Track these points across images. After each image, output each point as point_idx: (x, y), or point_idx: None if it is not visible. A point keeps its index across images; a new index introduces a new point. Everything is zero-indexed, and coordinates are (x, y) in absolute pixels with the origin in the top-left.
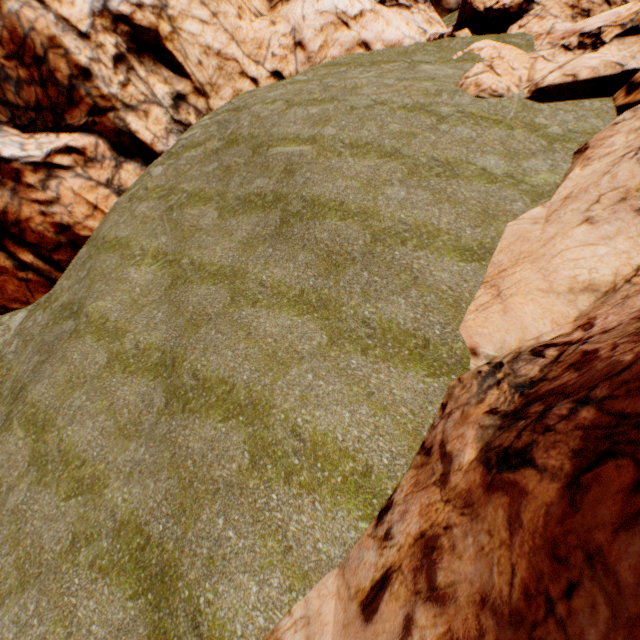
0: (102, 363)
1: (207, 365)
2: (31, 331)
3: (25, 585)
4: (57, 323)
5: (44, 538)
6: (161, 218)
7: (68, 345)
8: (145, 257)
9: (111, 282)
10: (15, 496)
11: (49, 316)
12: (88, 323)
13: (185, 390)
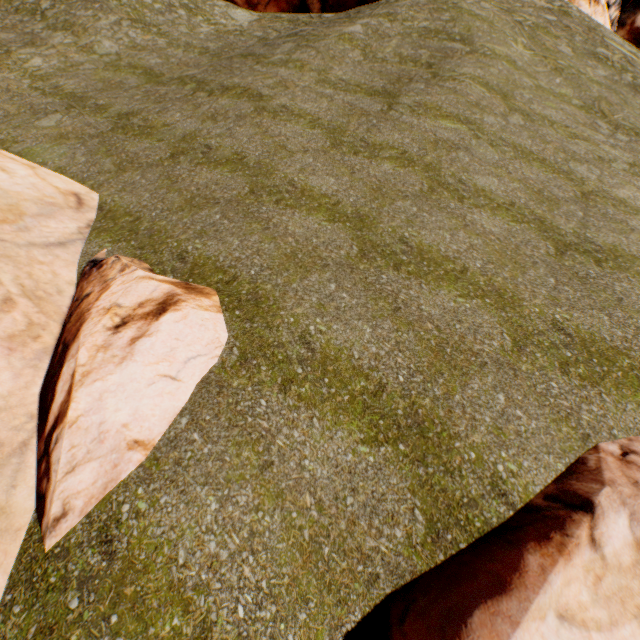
0: (531, 85)
1: (636, 124)
2: (380, 29)
3: (578, 161)
4: (428, 38)
5: (570, 148)
6: (514, 24)
7: (476, 58)
8: (517, 42)
9: (496, 39)
10: (513, 120)
11: (403, 29)
12: (494, 54)
13: (628, 128)
